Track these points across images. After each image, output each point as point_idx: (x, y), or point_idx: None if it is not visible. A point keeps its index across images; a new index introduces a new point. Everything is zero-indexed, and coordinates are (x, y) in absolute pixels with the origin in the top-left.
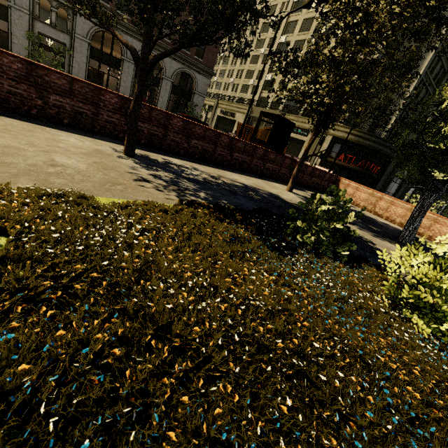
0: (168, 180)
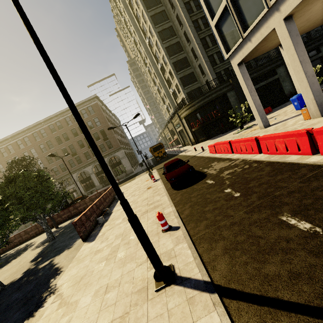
0: None
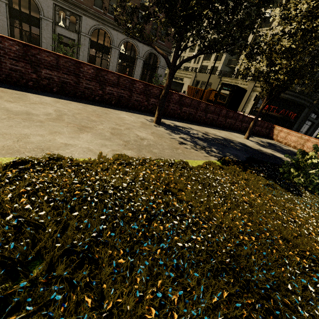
0: (191, 141)
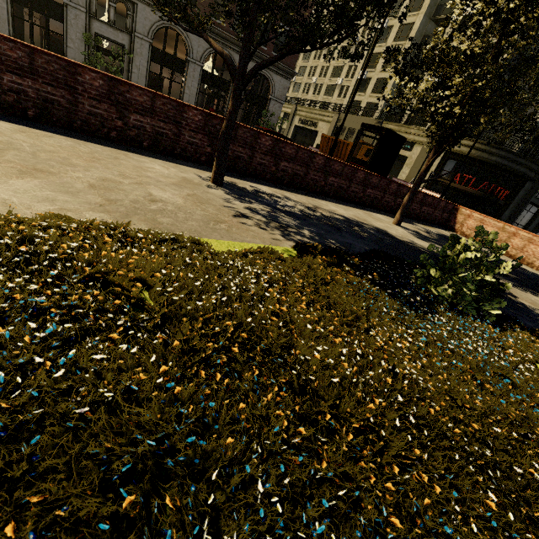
0: (266, 215)
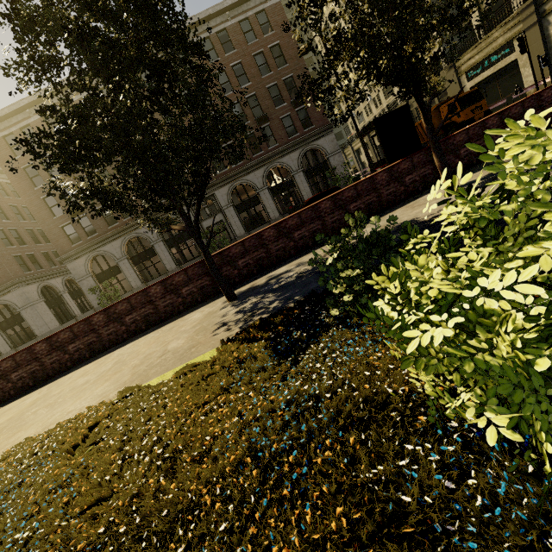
0: (248, 309)
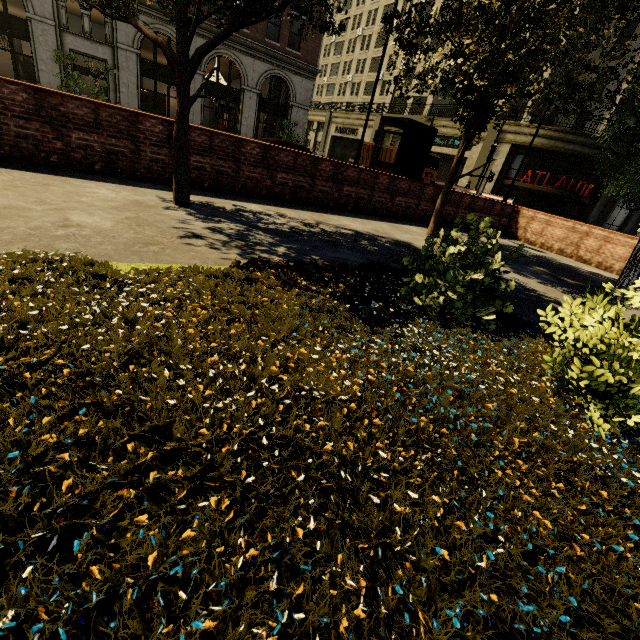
0: (232, 234)
